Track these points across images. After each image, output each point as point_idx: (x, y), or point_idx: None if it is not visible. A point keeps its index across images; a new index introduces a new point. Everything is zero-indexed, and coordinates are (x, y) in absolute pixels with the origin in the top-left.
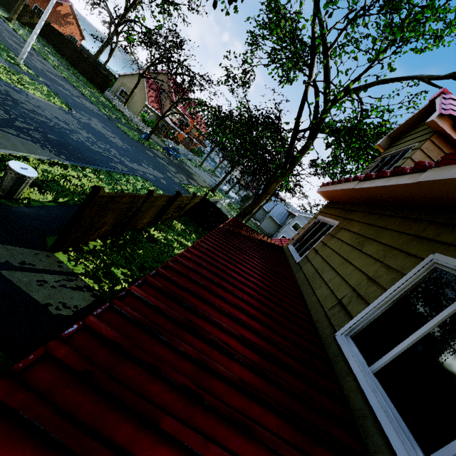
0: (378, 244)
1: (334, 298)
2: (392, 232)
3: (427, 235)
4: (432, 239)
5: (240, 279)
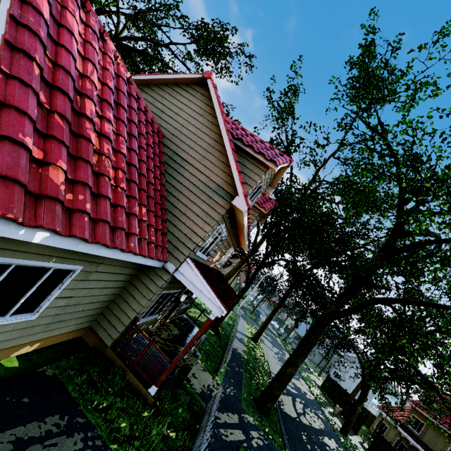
0: (441, 437)
1: (438, 449)
2: (443, 435)
3: (449, 439)
4: (450, 440)
5: (424, 447)
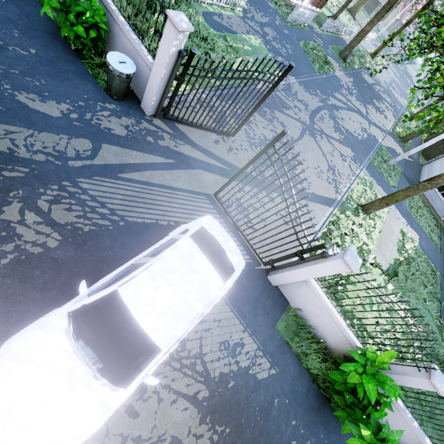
0: None
1: None
2: None
3: None
4: None
5: None
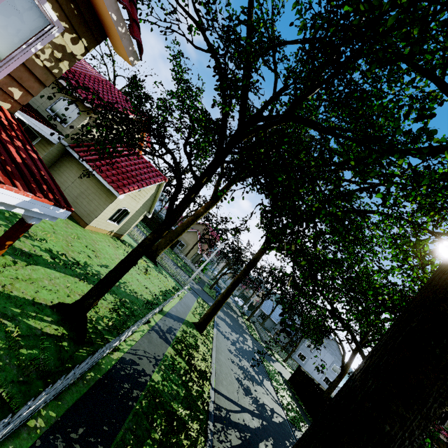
0: None
1: None
2: None
3: None
4: None
5: None
